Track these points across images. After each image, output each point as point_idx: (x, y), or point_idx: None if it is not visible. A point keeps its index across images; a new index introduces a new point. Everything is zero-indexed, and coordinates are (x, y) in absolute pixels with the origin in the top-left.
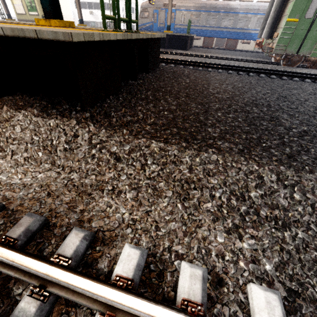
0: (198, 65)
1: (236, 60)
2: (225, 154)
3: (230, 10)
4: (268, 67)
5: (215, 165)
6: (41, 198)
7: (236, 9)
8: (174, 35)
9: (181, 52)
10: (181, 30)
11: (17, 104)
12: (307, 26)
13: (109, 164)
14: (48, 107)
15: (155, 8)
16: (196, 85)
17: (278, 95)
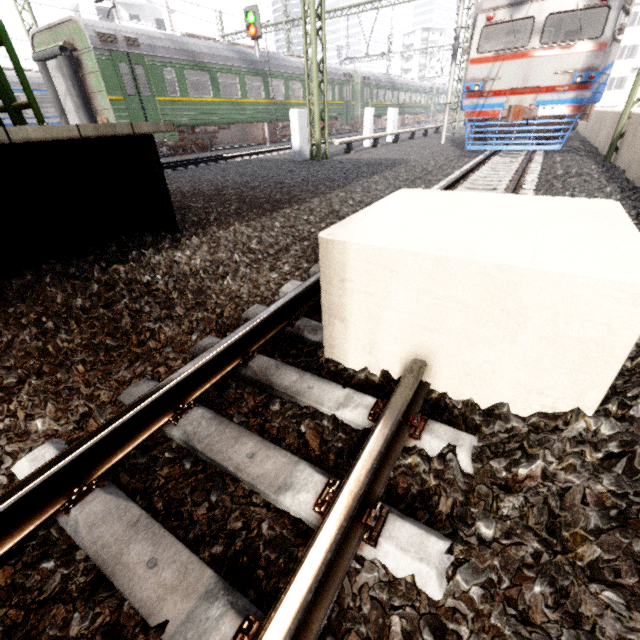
0: None
1: None
2: (315, 197)
3: None
4: None
5: (324, 201)
6: (316, 258)
7: None
8: None
9: None
10: None
11: (71, 274)
12: (138, 105)
13: (293, 232)
14: (131, 249)
15: None
16: None
17: (234, 175)
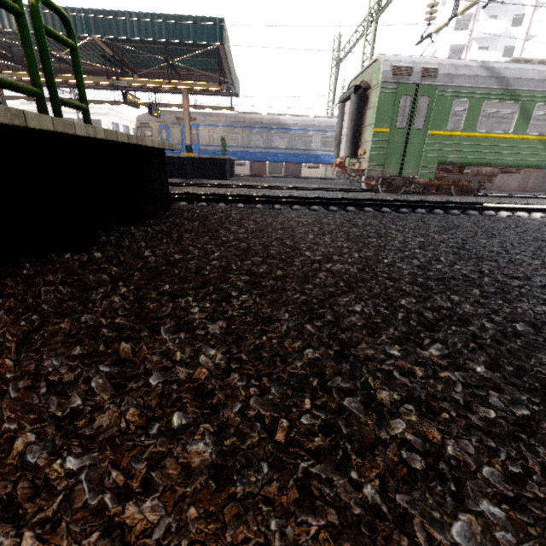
0: (254, 201)
1: (311, 190)
2: None
3: (280, 126)
4: (367, 196)
5: None
6: None
7: (288, 125)
8: (199, 158)
9: (217, 183)
10: (211, 153)
11: None
12: (402, 138)
13: None
14: None
15: (163, 123)
16: (267, 244)
17: (448, 246)
